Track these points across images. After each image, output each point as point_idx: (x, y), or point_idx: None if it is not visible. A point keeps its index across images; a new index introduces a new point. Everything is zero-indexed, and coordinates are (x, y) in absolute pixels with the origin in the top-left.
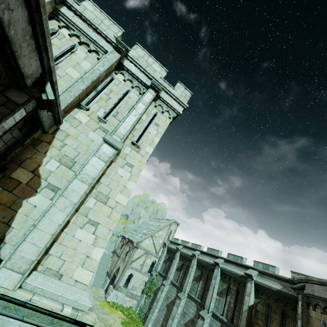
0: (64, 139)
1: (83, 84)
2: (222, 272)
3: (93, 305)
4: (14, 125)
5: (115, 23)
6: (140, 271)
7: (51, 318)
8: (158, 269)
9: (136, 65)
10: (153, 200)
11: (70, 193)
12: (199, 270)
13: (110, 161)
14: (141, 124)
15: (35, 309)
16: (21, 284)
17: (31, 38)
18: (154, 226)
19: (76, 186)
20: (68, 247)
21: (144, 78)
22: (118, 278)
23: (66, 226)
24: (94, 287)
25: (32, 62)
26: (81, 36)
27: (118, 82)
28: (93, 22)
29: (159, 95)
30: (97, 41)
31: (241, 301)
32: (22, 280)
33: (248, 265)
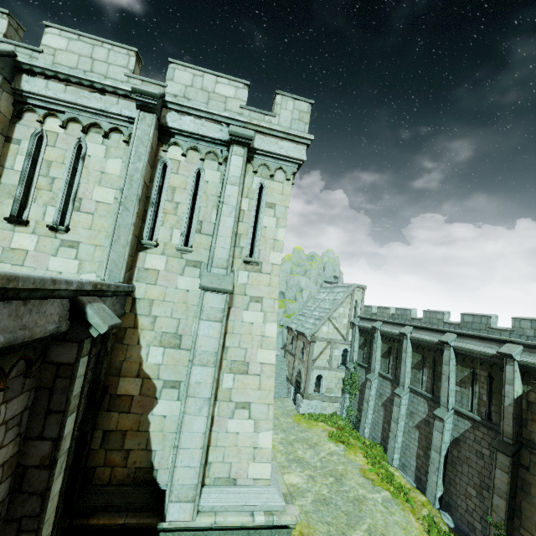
0: (150, 310)
1: (128, 212)
2: (457, 352)
3: (287, 492)
4: (85, 379)
5: (114, 44)
6: (330, 368)
7: (246, 530)
8: (354, 358)
9: (189, 113)
10: (311, 253)
11: (196, 388)
12: (417, 353)
13: (226, 315)
14: (245, 220)
15: (225, 528)
16: (197, 508)
17: (26, 303)
18: (327, 302)
19: (199, 376)
20: (226, 447)
21: (214, 130)
22: (303, 385)
23: (212, 424)
24: (278, 400)
25: (50, 311)
26: (79, 115)
27: (176, 164)
28: (80, 75)
29: (252, 148)
30: (106, 109)
31: (500, 391)
32: (196, 508)
33: (501, 338)
